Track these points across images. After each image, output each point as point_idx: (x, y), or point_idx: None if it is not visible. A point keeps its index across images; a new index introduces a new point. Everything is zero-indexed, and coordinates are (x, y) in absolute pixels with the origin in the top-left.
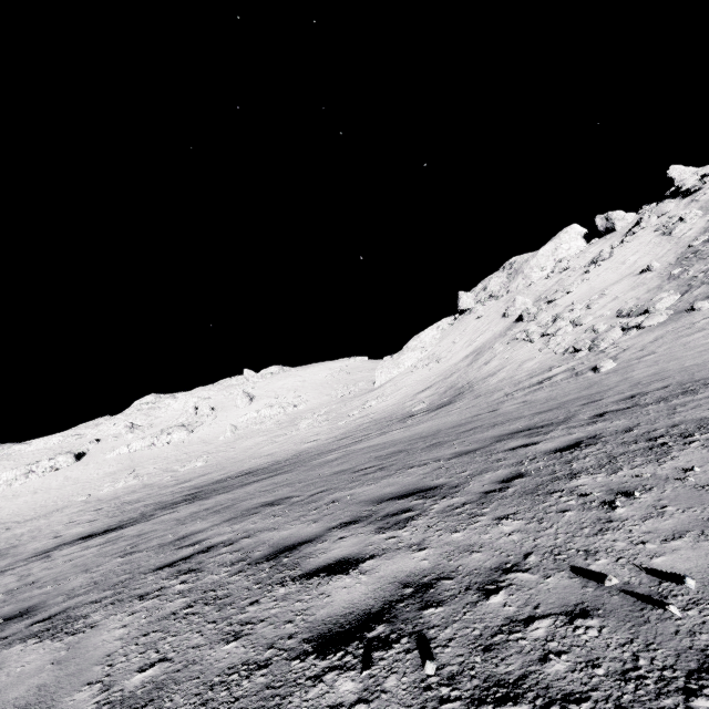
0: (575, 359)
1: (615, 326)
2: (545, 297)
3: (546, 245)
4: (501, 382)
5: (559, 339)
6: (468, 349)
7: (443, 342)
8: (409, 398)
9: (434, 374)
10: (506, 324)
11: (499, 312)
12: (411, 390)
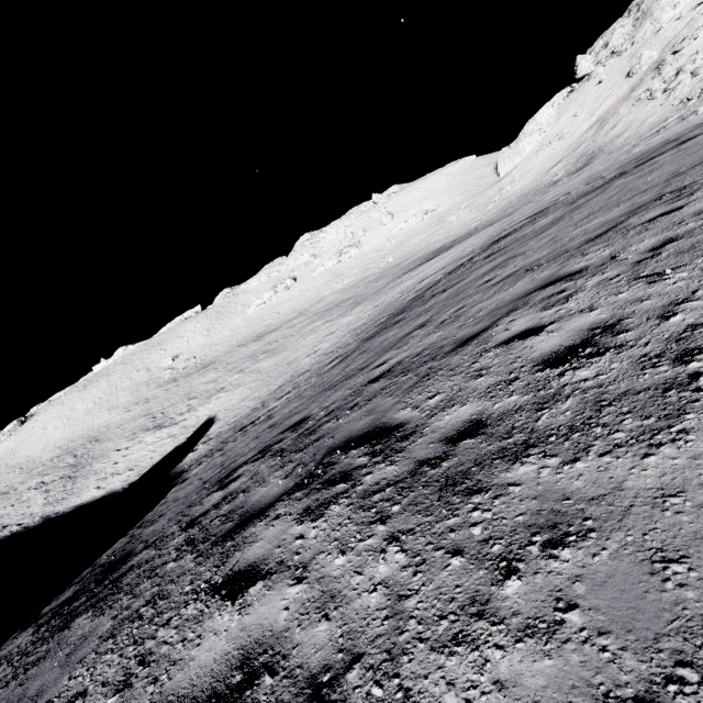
0: (685, 108)
1: None
2: (673, 46)
3: None
4: (627, 140)
5: (678, 92)
6: (591, 120)
7: (563, 119)
8: (542, 175)
9: (561, 151)
10: (630, 84)
11: (622, 73)
12: (542, 169)
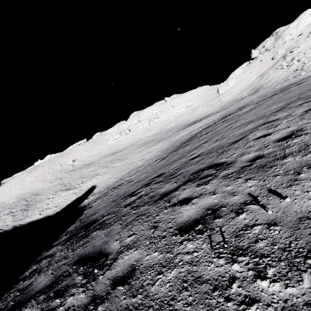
0: (296, 73)
1: (310, 61)
2: (290, 49)
3: (294, 22)
4: (272, 83)
5: (292, 67)
6: (257, 75)
7: (246, 74)
8: (237, 95)
9: (245, 86)
10: (273, 62)
11: (270, 58)
12: (237, 92)
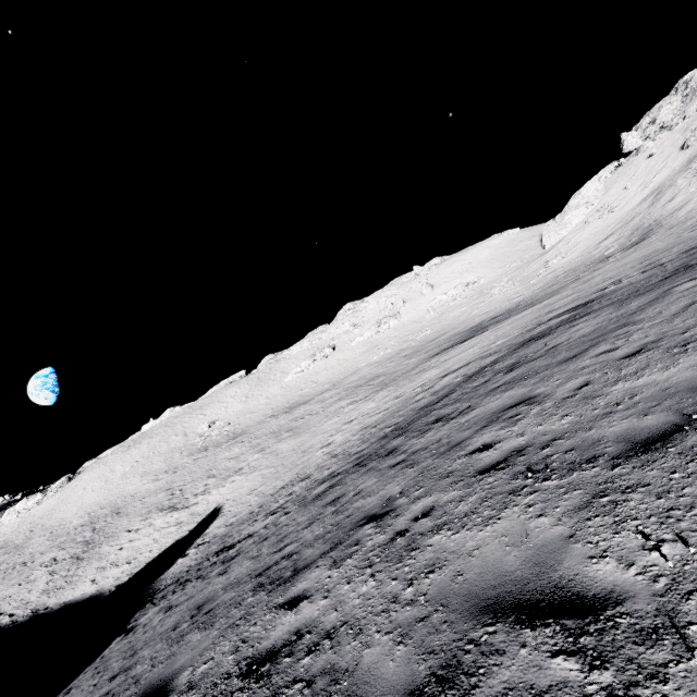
0: None
1: None
2: None
3: None
4: (690, 213)
5: None
6: (644, 192)
7: (611, 192)
8: (592, 248)
9: (612, 224)
10: (686, 156)
11: (675, 146)
12: (591, 242)
